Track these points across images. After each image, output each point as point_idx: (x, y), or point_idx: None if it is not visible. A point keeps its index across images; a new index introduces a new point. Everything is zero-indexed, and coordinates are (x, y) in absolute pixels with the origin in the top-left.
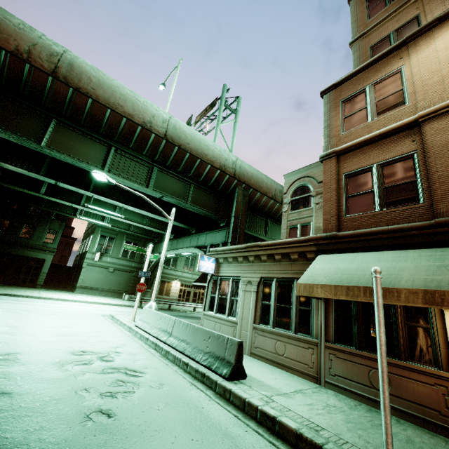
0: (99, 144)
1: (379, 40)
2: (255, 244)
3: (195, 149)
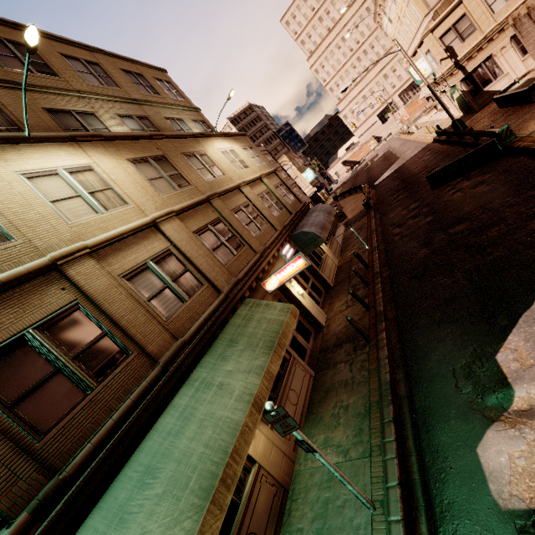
0: None
1: None
2: None
3: None
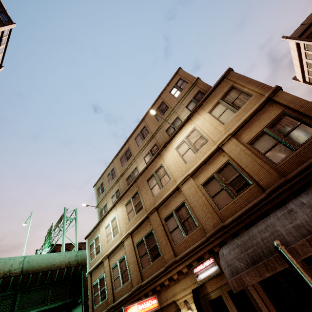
0: None
1: (101, 209)
2: None
3: (45, 266)
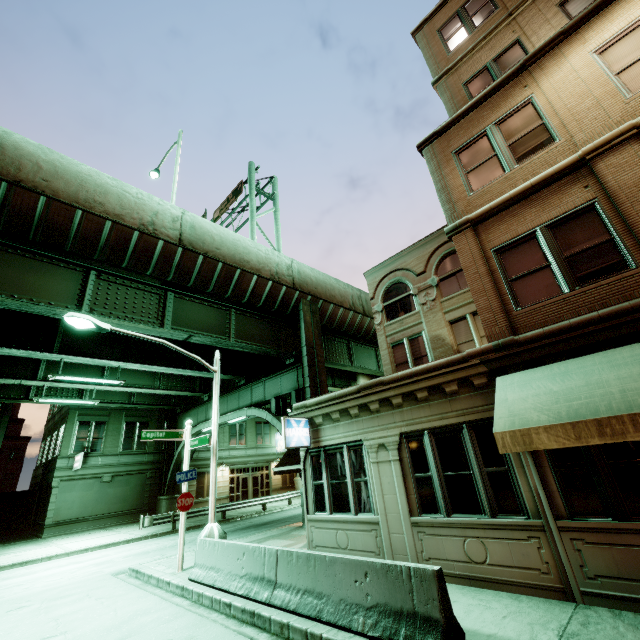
0: (67, 270)
1: (474, 74)
2: (375, 381)
3: (229, 255)
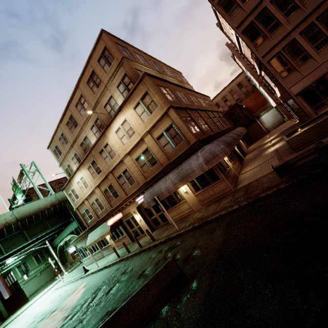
0: None
1: (66, 168)
2: (78, 236)
3: (34, 211)
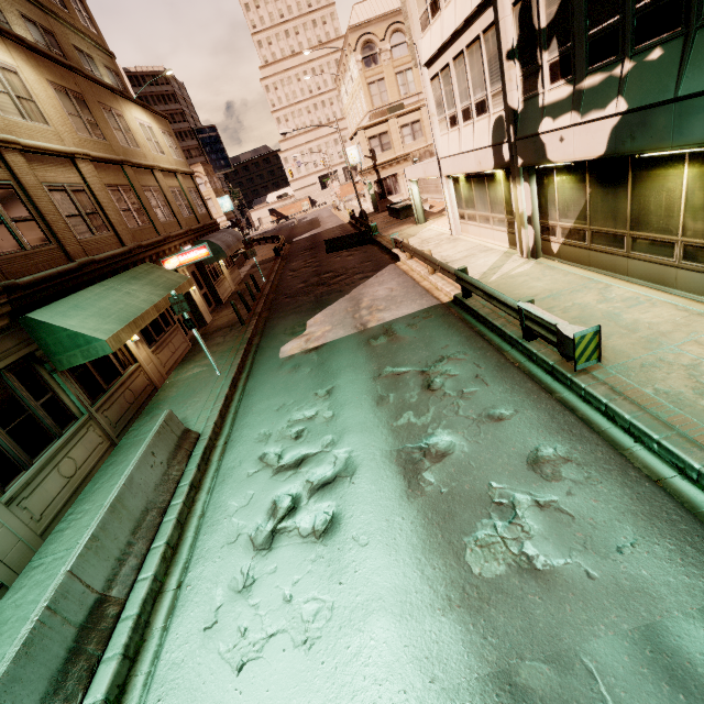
0: None
1: None
2: None
3: None
